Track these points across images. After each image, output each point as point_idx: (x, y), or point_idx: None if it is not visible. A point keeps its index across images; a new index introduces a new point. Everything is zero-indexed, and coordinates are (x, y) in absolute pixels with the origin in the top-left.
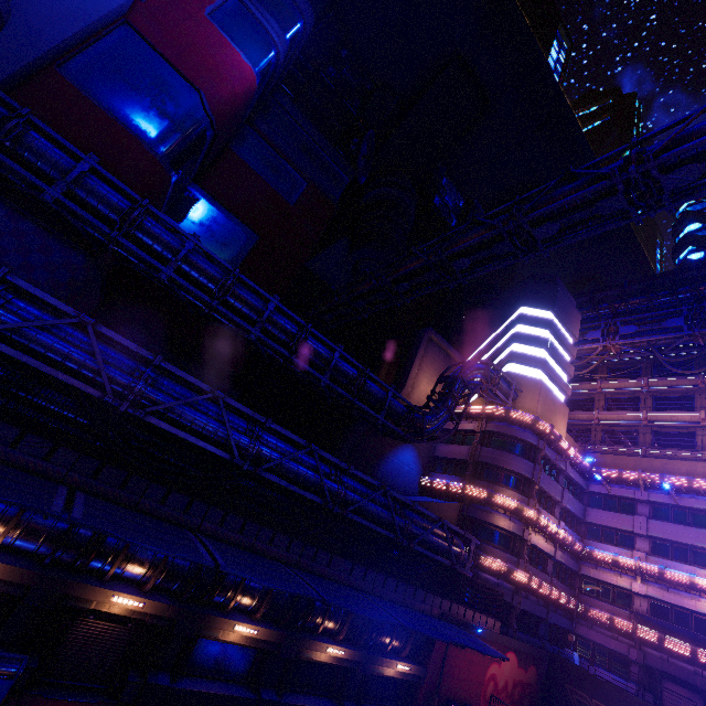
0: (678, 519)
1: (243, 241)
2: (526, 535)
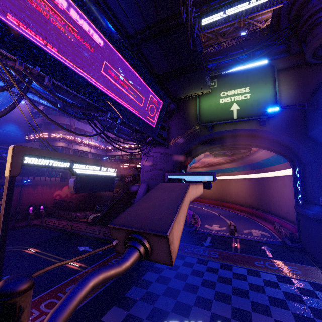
0: None
1: None
2: (70, 146)
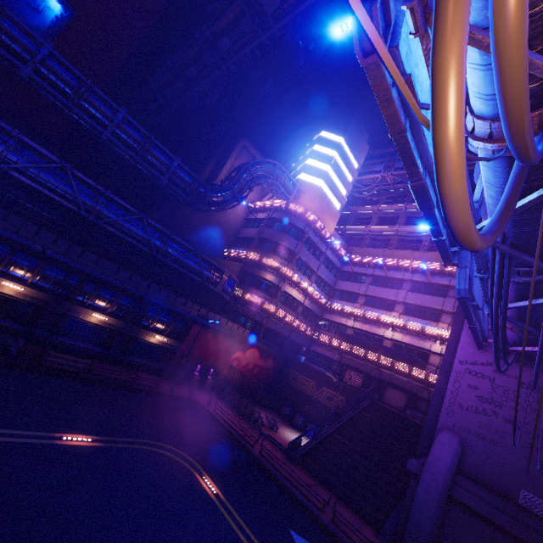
0: (386, 285)
1: (59, 12)
2: (281, 285)
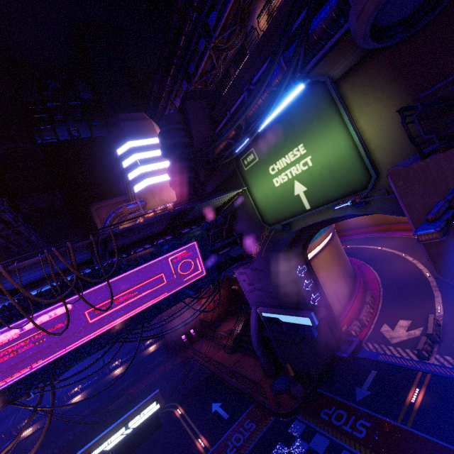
0: None
1: None
2: None
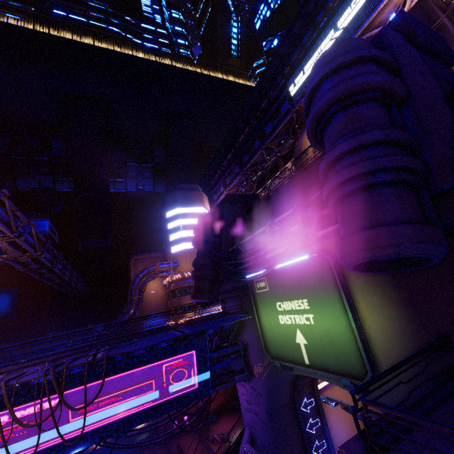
0: None
1: (11, 296)
2: None
